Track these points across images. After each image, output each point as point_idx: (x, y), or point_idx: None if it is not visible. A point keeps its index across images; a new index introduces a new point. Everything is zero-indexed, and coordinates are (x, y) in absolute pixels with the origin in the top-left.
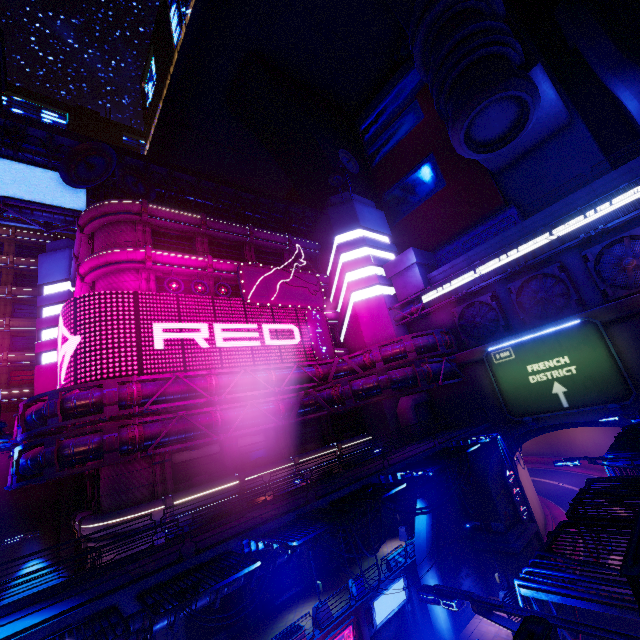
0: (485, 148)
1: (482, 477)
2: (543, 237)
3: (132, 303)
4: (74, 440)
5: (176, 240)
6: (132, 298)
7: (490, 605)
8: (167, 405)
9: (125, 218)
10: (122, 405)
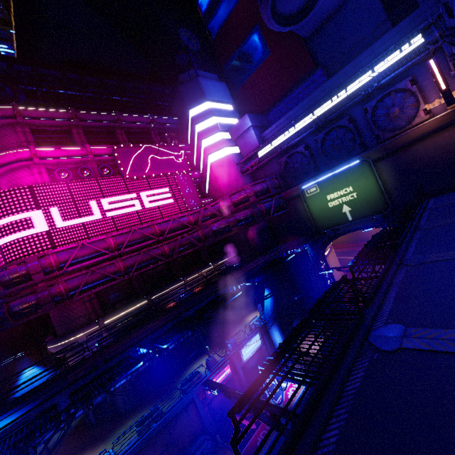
0: (290, 21)
1: (304, 268)
2: (336, 97)
3: (31, 195)
4: (17, 301)
5: (55, 135)
6: (30, 191)
7: (229, 392)
8: (80, 265)
9: (3, 123)
10: (46, 272)
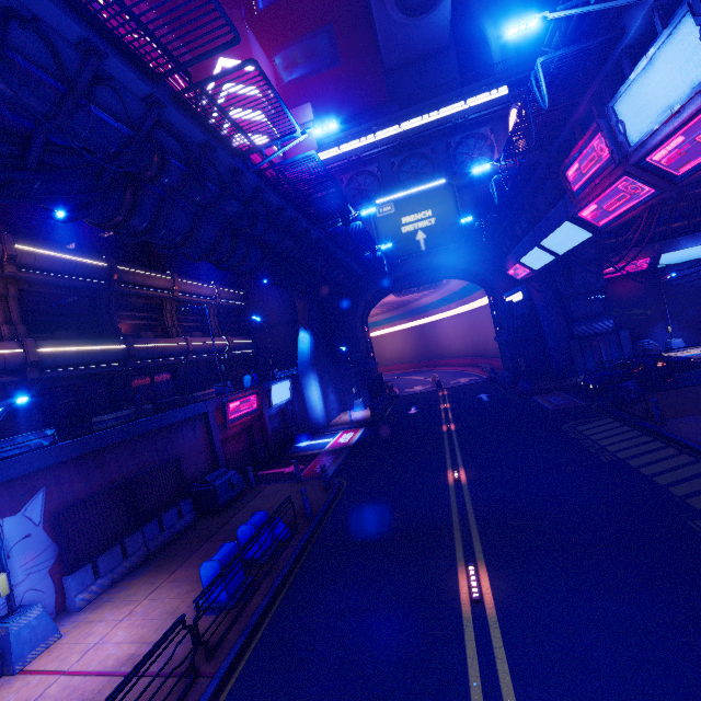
0: (404, 9)
1: (351, 319)
2: (428, 116)
3: None
4: None
5: None
6: None
7: (560, 5)
8: None
9: None
10: None
